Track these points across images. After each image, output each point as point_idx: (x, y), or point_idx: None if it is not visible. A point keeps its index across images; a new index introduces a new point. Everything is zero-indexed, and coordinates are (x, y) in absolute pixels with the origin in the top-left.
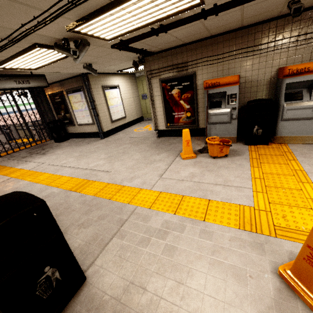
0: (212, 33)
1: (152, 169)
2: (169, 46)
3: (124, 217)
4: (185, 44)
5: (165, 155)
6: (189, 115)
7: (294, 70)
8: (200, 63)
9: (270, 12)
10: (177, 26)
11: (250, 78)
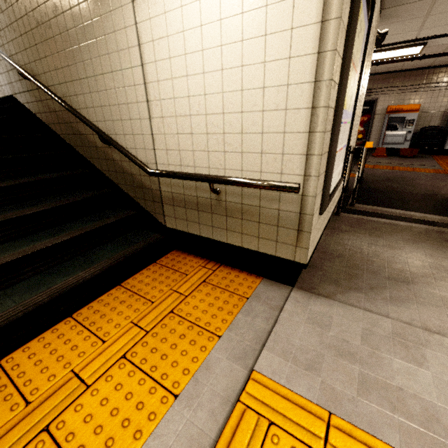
0: (404, 68)
1: None
2: None
3: None
4: (374, 73)
5: None
6: (360, 137)
7: None
8: (384, 92)
9: None
10: (389, 63)
11: (427, 109)
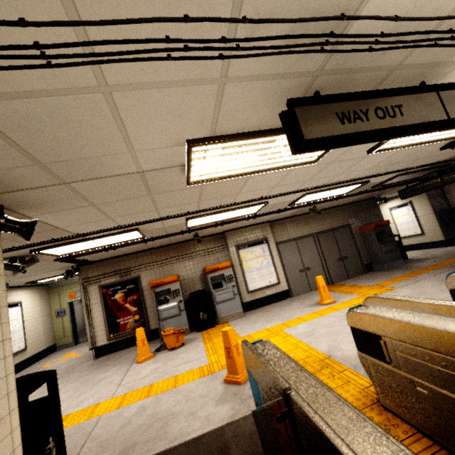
0: (150, 247)
1: (105, 385)
2: (112, 256)
3: (89, 429)
4: (126, 254)
5: (115, 369)
6: (137, 318)
7: (210, 269)
8: (143, 268)
9: (186, 238)
10: (125, 246)
11: (187, 276)
